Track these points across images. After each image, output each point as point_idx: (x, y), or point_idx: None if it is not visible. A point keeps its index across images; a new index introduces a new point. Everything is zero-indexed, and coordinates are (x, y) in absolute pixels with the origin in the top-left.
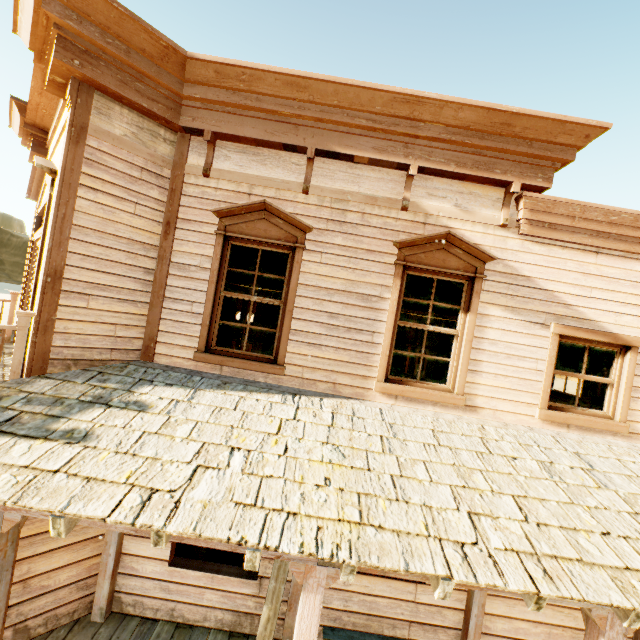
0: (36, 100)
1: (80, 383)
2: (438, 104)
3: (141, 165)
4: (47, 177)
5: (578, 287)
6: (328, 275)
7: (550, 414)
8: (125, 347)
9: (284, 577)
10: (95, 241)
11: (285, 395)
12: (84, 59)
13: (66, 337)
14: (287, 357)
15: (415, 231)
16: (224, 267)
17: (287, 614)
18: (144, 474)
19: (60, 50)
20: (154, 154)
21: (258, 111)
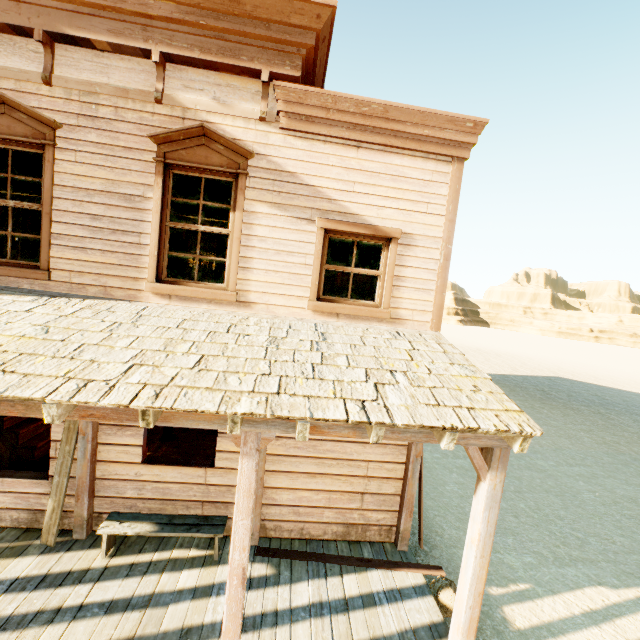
0: None
1: None
2: None
3: None
4: None
5: (341, 182)
6: (86, 175)
7: (318, 305)
8: None
9: (67, 471)
10: None
11: (42, 297)
12: None
13: None
14: (52, 262)
15: (174, 127)
16: None
17: (76, 505)
18: None
19: None
20: None
21: None
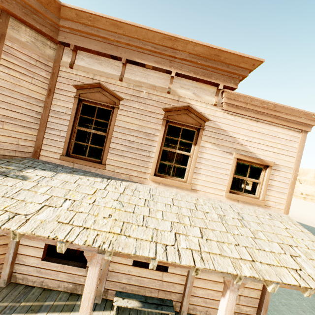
0: None
1: None
2: (185, 42)
3: (36, 58)
4: None
5: (247, 136)
6: (130, 122)
7: (230, 195)
8: (23, 150)
9: None
10: (8, 94)
11: (103, 179)
12: None
13: None
14: (107, 161)
15: (173, 104)
16: (78, 114)
17: (99, 284)
18: (14, 207)
19: None
20: (43, 53)
21: (98, 37)
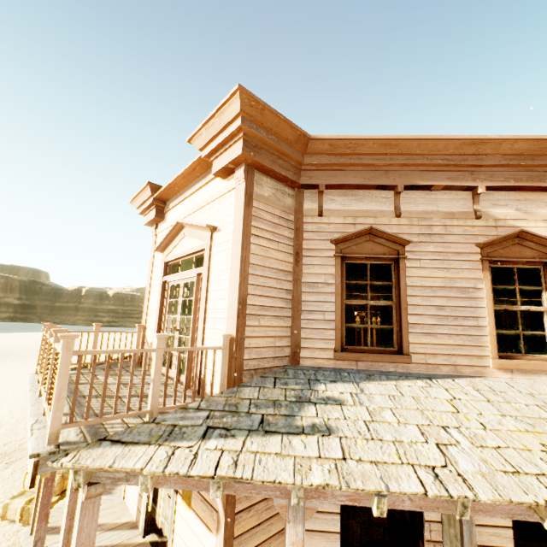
0: (176, 182)
1: (272, 387)
2: (497, 142)
3: (278, 214)
4: (191, 233)
5: None
6: (428, 276)
7: None
8: (280, 355)
9: None
10: (260, 273)
11: (423, 380)
12: (255, 151)
13: (249, 351)
14: (409, 347)
15: (490, 233)
16: (343, 281)
17: None
18: (407, 454)
19: (244, 148)
20: (284, 206)
21: (357, 166)
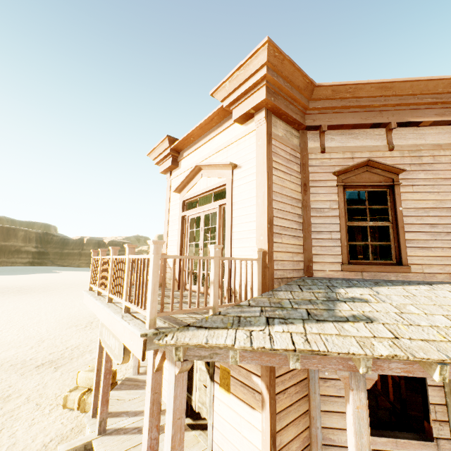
0: (193, 132)
1: (300, 291)
2: None
3: (289, 152)
4: (209, 173)
5: None
6: (421, 199)
7: None
8: (297, 268)
9: None
10: (279, 200)
11: (424, 285)
12: (274, 96)
13: (276, 263)
14: (407, 259)
15: None
16: (344, 206)
17: None
18: (449, 335)
19: (267, 93)
20: (293, 145)
21: (355, 108)
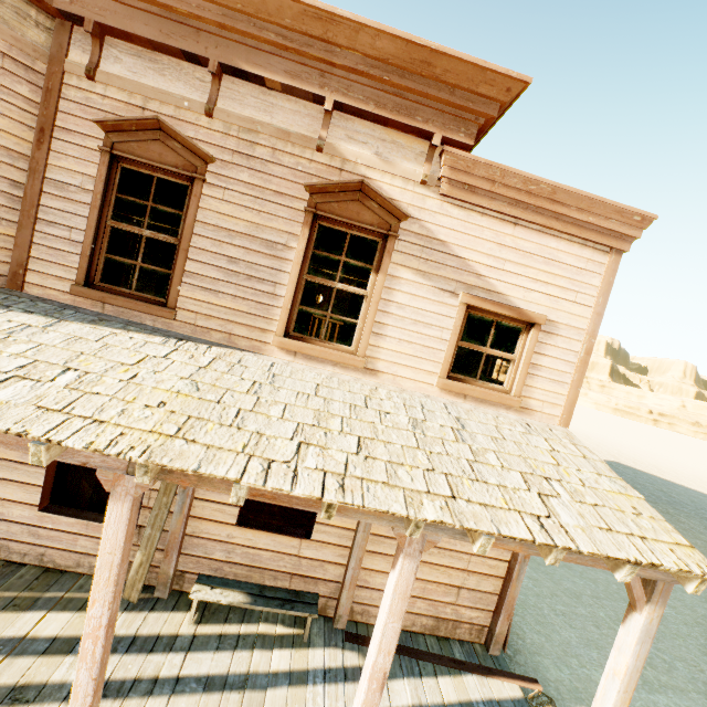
0: None
1: None
2: (353, 26)
3: (2, 50)
4: None
5: (492, 258)
6: (230, 215)
7: (448, 383)
8: None
9: (161, 525)
10: None
11: (169, 338)
12: None
13: None
14: (179, 301)
15: (330, 177)
16: (112, 192)
17: (163, 561)
18: None
19: None
20: (21, 39)
21: (151, 4)
